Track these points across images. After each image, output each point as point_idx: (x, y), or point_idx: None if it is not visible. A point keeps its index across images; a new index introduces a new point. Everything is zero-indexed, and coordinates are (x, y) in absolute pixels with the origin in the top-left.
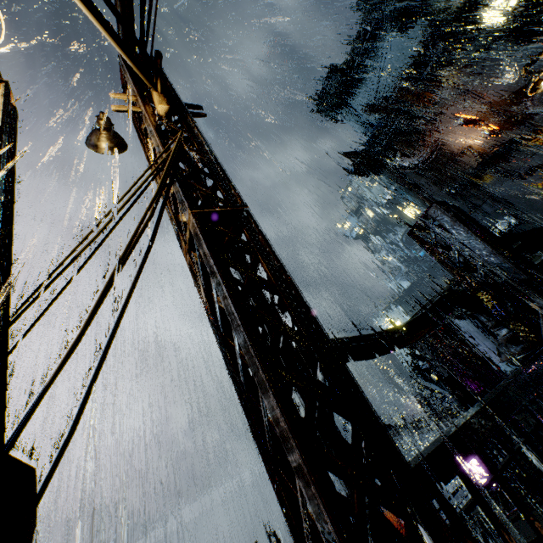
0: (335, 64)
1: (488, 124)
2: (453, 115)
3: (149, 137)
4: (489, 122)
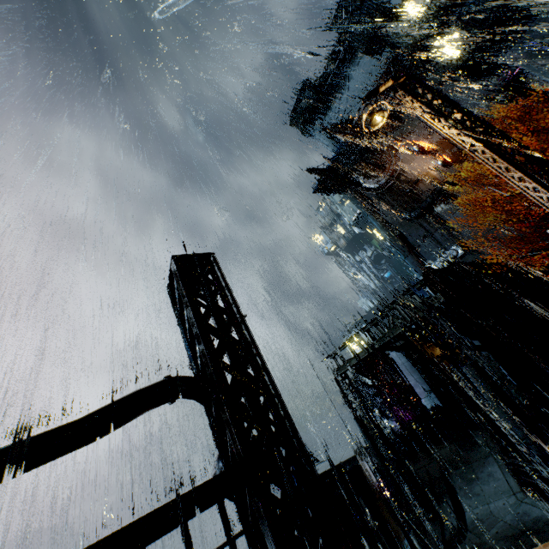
0: (309, 80)
1: (442, 154)
2: (412, 143)
3: None
4: (443, 153)
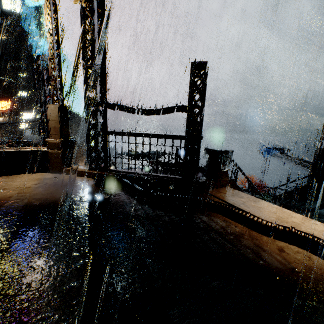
0: None
1: None
2: None
3: (85, 15)
4: None
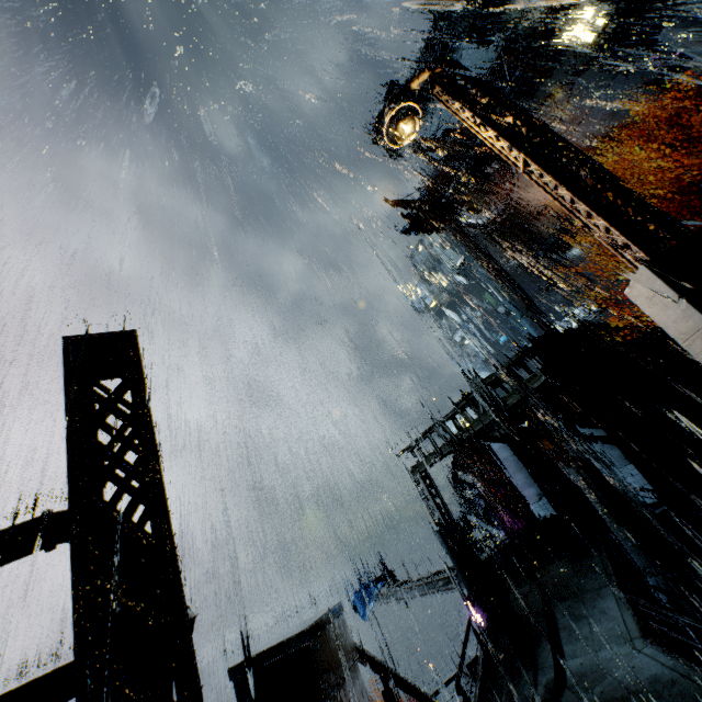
0: (397, 81)
1: None
2: None
3: None
4: None
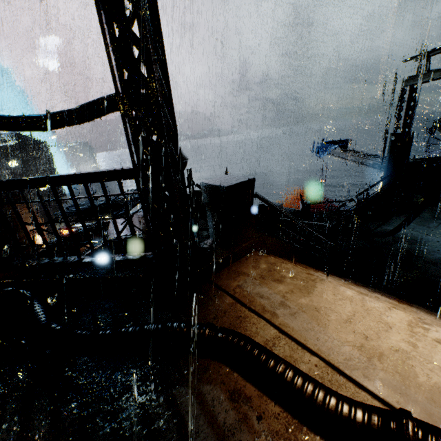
0: None
1: None
2: None
3: None
4: None
